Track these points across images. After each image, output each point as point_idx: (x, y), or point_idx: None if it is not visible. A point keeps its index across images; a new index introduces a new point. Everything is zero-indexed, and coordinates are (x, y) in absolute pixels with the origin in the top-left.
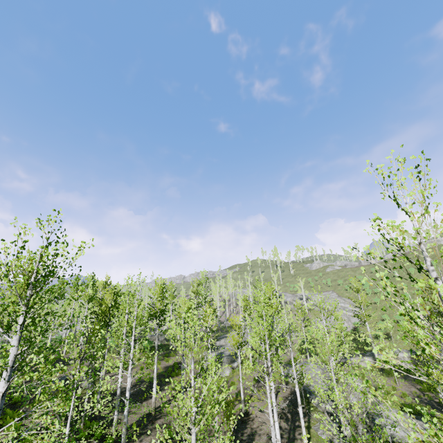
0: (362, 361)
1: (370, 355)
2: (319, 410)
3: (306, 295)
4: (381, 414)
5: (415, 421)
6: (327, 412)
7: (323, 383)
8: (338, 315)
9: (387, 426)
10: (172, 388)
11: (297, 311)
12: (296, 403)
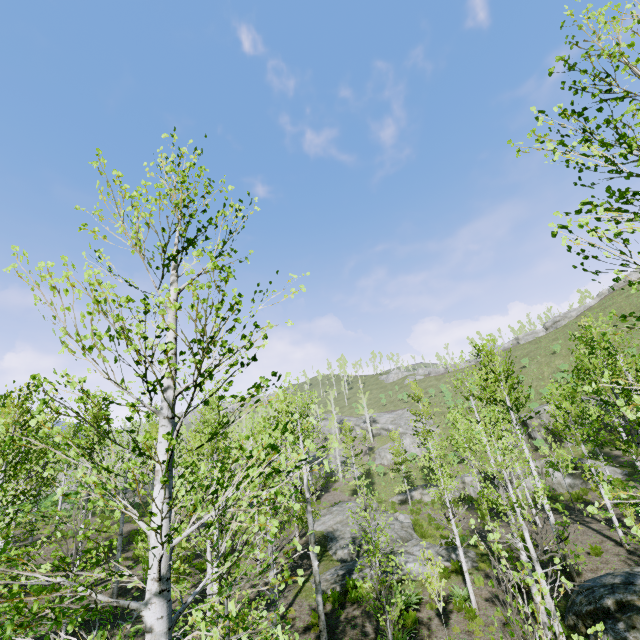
0: (426, 494)
1: (436, 485)
2: (333, 558)
3: (372, 417)
4: (407, 551)
5: (443, 552)
6: (341, 559)
7: (355, 524)
8: (395, 435)
9: (407, 563)
10: (124, 558)
11: (346, 435)
12: (306, 554)
